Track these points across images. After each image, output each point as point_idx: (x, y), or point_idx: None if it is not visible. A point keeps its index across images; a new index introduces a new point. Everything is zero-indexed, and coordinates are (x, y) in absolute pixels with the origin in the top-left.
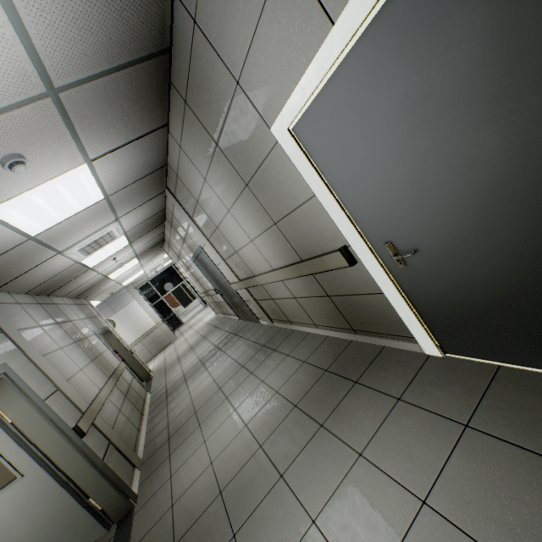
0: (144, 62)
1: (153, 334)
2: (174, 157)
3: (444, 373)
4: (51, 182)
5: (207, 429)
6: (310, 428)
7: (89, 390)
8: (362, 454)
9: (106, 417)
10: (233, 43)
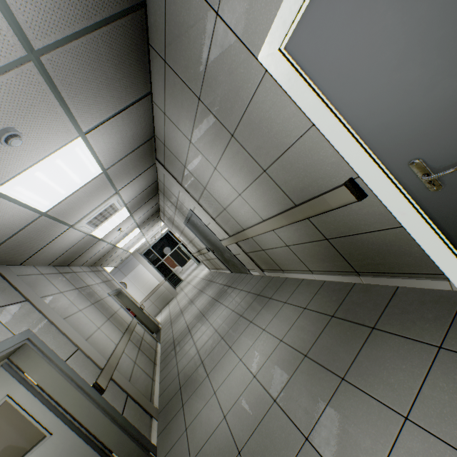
0: (120, 19)
1: (158, 292)
2: (159, 126)
3: None
4: (50, 157)
5: (215, 380)
6: (329, 382)
7: (106, 347)
8: (409, 418)
9: (123, 371)
10: None
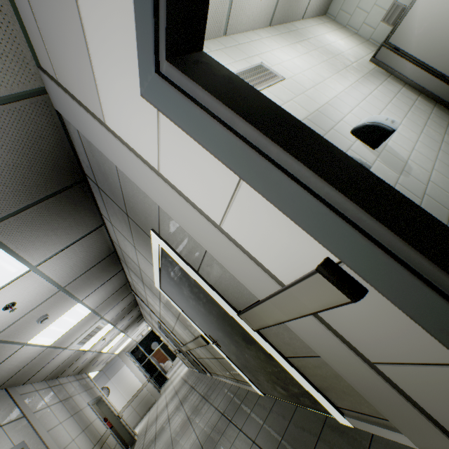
0: (103, 260)
1: (140, 395)
2: (130, 279)
3: (260, 407)
4: (60, 317)
5: None
6: None
7: None
8: None
9: None
10: (133, 258)
